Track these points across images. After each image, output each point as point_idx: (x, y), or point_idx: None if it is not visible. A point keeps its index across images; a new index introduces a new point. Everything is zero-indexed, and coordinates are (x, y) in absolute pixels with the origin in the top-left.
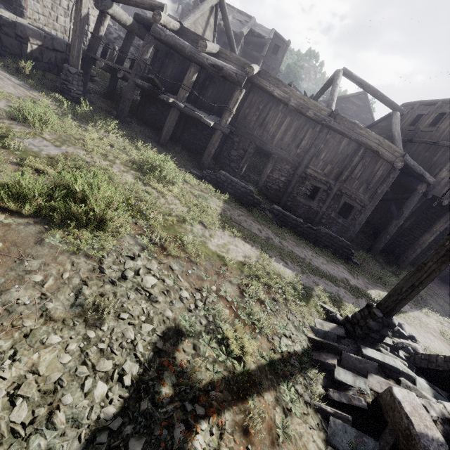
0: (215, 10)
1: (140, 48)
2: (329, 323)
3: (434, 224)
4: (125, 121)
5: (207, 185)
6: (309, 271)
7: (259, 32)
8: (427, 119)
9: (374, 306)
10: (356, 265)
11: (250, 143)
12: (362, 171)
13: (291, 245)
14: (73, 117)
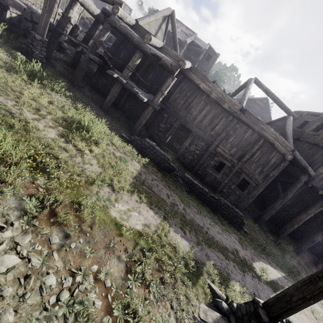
0: (167, 20)
1: (111, 39)
2: (213, 311)
3: (310, 207)
4: (78, 86)
5: (133, 148)
6: (204, 242)
7: (198, 44)
8: (311, 126)
9: (260, 304)
10: (246, 234)
11: (176, 120)
12: (260, 157)
13: (193, 213)
14: (23, 73)
